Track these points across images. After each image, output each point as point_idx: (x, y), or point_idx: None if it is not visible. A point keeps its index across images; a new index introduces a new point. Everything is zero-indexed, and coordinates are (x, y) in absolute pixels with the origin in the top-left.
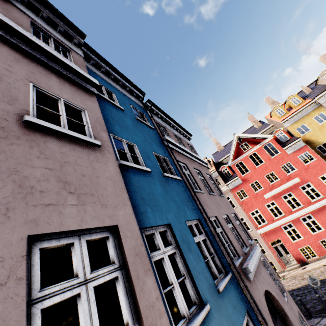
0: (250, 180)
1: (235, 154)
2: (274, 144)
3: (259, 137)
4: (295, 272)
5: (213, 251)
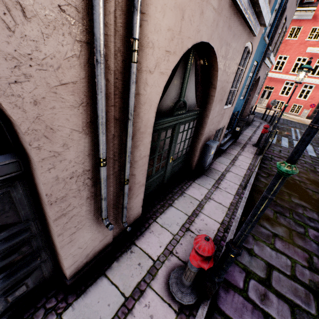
0: None
1: None
2: None
3: None
4: (258, 108)
5: (271, 23)
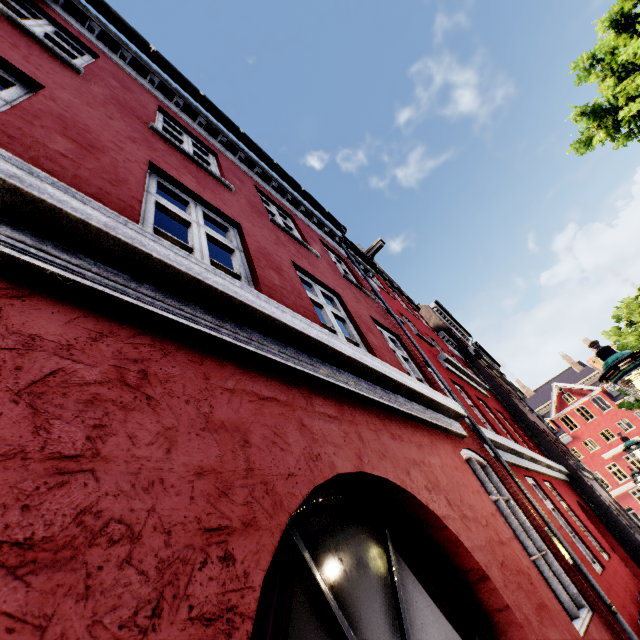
0: (581, 437)
1: (557, 405)
2: (604, 398)
3: (584, 389)
4: None
5: None
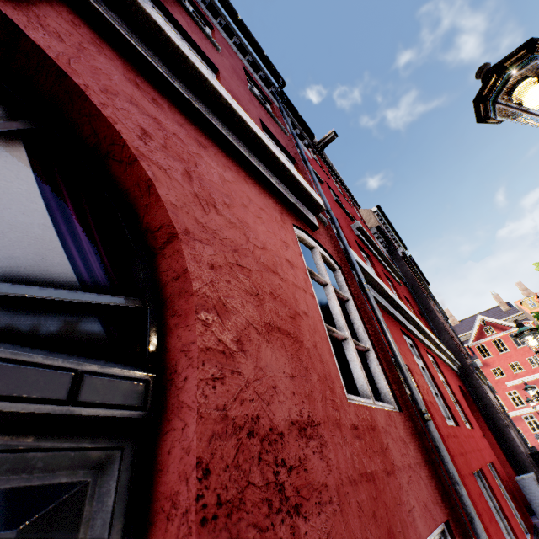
0: (491, 365)
1: (477, 335)
2: None
3: (505, 325)
4: None
5: None
